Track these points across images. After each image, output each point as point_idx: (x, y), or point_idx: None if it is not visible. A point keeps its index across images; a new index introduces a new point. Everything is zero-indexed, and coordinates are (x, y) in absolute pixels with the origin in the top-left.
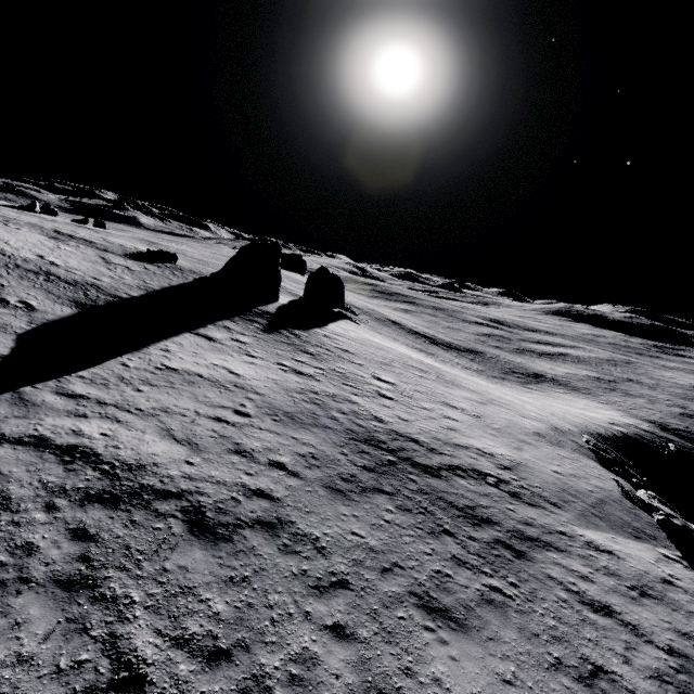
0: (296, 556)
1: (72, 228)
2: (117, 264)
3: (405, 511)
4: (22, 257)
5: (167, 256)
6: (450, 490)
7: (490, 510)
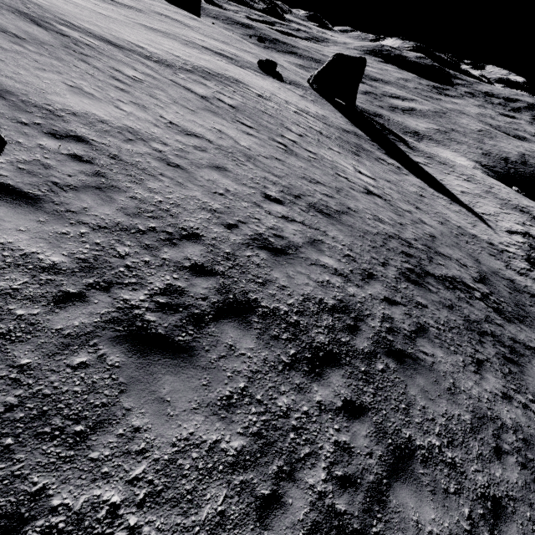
0: None
1: (158, 22)
2: (301, 95)
3: None
4: (318, 115)
5: (273, 66)
6: None
7: None
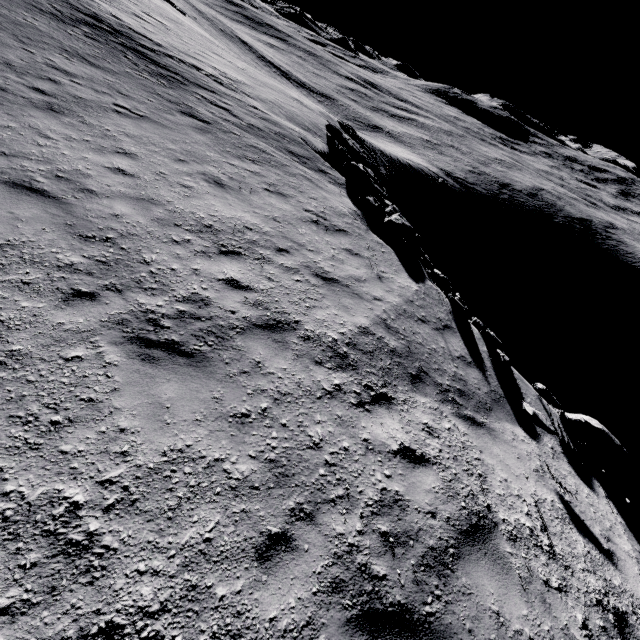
0: None
1: None
2: None
3: (93, 39)
4: None
5: None
6: (155, 57)
7: (184, 73)
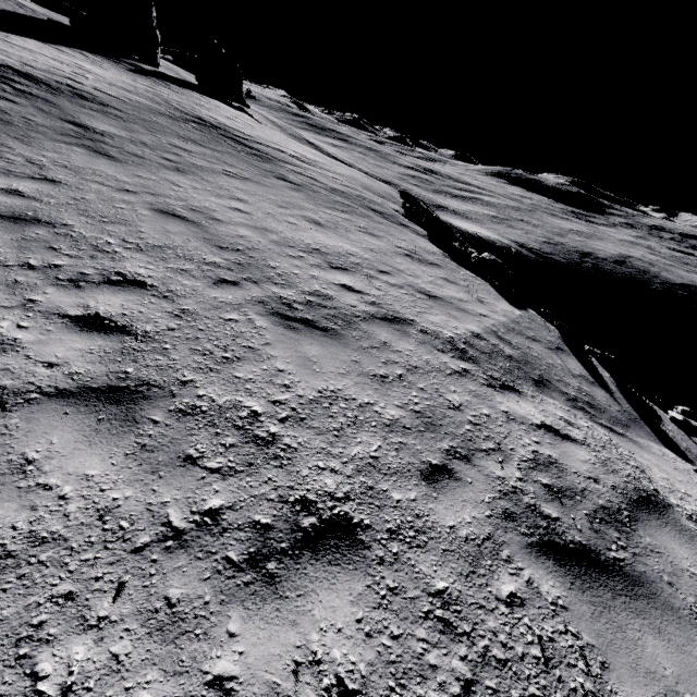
0: (100, 106)
1: None
2: None
3: (200, 131)
4: None
5: None
6: (247, 143)
7: (272, 154)
